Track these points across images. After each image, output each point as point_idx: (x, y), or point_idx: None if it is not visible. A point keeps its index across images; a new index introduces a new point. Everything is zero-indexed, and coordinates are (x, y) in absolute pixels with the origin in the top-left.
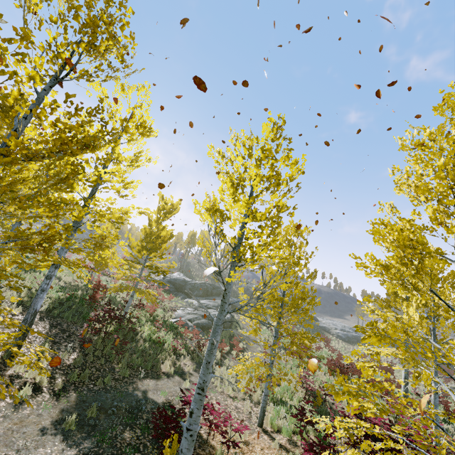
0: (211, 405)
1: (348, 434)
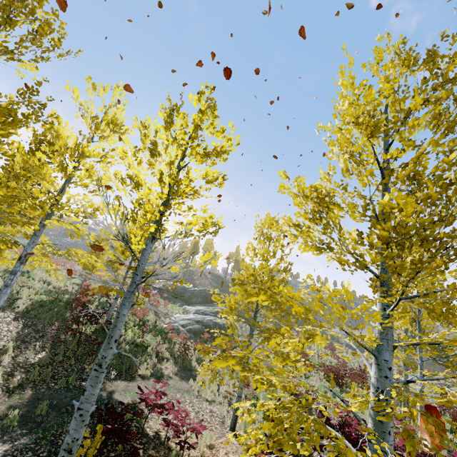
0: (172, 404)
1: (266, 418)
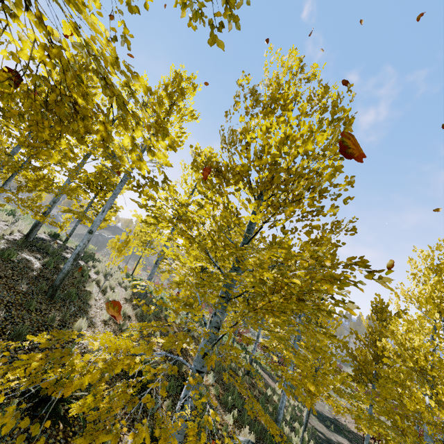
0: None
1: None
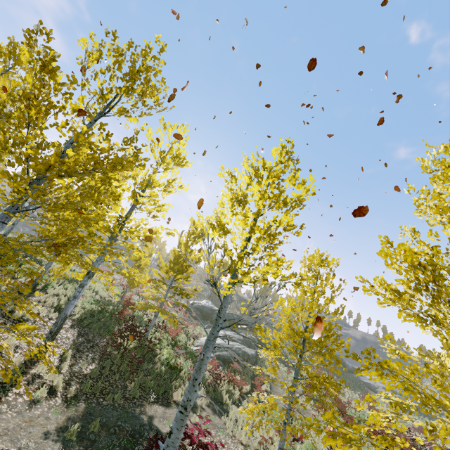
0: (214, 445)
1: None
